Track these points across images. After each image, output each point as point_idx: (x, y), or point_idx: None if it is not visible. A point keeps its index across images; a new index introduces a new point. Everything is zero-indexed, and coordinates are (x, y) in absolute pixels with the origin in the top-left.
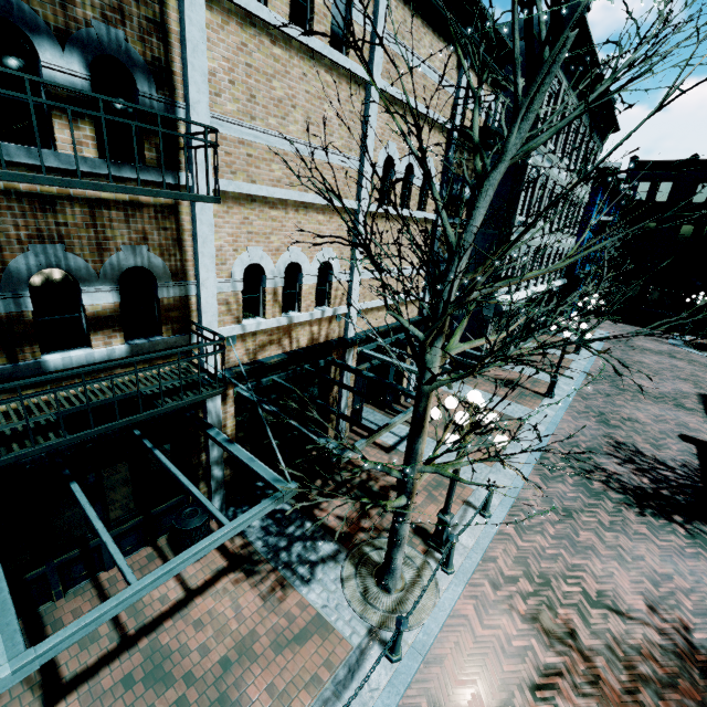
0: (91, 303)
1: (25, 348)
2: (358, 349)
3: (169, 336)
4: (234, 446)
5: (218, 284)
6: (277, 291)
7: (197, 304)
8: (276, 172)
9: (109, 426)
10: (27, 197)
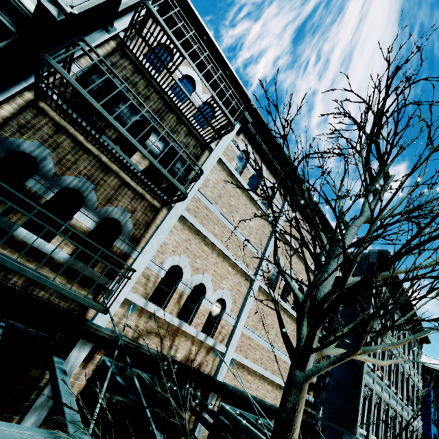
0: (78, 218)
1: (19, 213)
2: (220, 402)
3: (98, 271)
4: (64, 376)
5: (151, 262)
6: (183, 295)
7: (130, 264)
8: (216, 230)
9: (3, 259)
10: (101, 163)
